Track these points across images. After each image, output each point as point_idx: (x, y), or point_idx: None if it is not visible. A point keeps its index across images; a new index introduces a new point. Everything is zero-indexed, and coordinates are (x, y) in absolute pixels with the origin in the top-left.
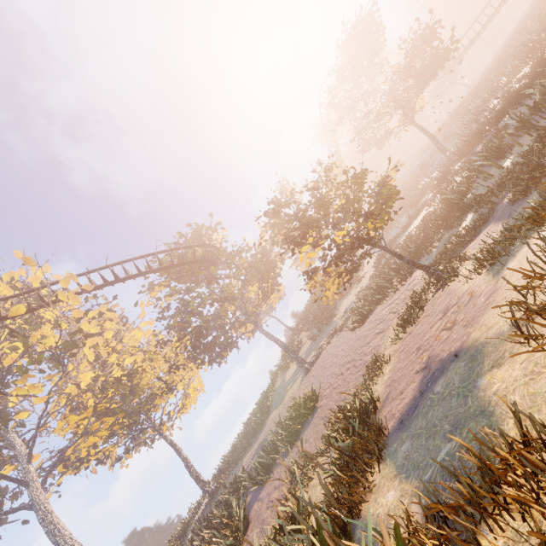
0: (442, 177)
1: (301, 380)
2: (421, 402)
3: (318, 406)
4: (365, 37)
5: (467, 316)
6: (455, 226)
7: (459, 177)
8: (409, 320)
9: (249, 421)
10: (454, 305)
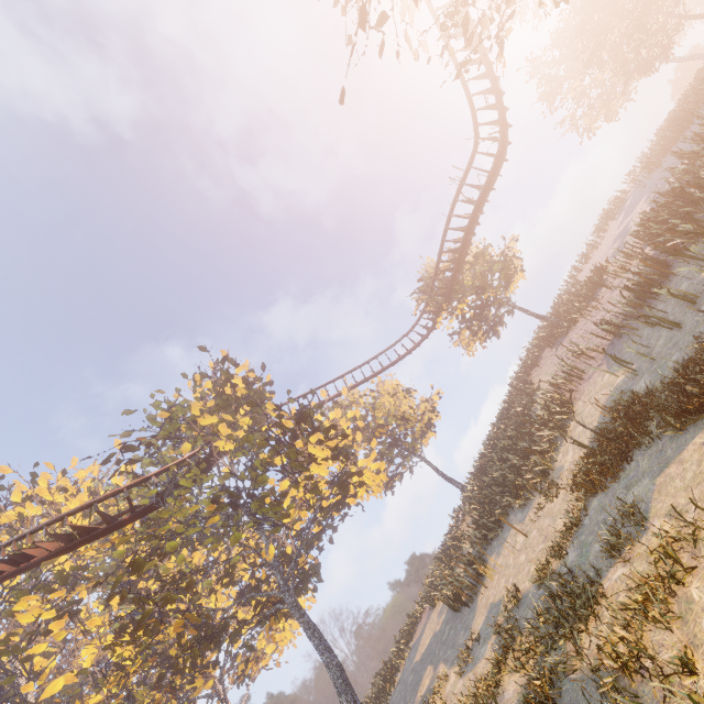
0: None
1: None
2: None
3: None
4: None
5: None
6: None
7: None
8: None
9: (367, 698)
10: None
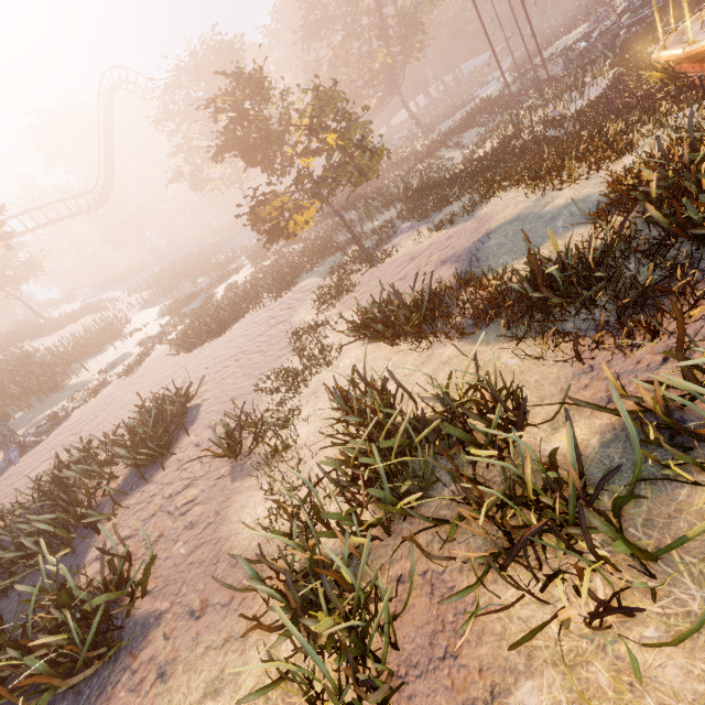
0: (261, 249)
1: (2, 469)
2: (482, 255)
3: (198, 402)
4: (231, 66)
5: (465, 234)
6: (341, 253)
7: (299, 243)
8: (338, 295)
9: None
10: (426, 250)
